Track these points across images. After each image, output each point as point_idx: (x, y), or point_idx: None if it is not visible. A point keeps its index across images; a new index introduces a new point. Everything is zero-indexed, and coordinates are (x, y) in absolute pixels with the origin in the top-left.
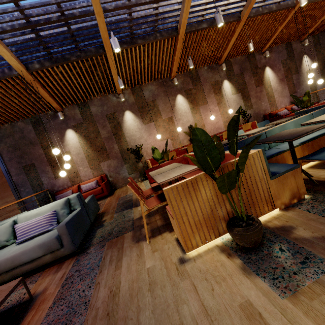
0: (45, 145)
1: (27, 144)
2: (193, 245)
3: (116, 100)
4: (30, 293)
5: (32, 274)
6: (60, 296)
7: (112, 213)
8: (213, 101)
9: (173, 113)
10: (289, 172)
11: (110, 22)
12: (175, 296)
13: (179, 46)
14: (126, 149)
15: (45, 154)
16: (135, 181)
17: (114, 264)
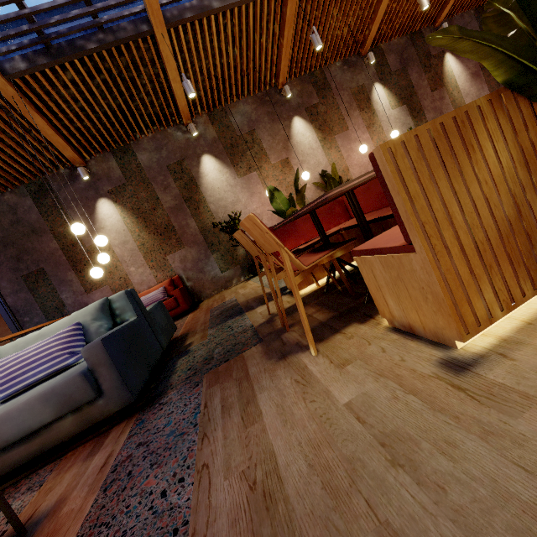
0: (61, 232)
1: (27, 234)
2: (478, 317)
3: (183, 137)
4: (16, 517)
5: (35, 469)
6: (98, 517)
7: (203, 330)
8: (358, 124)
9: (289, 152)
10: None
11: None
12: (535, 472)
13: (290, 15)
14: (211, 226)
15: (62, 249)
16: (234, 282)
17: (238, 414)
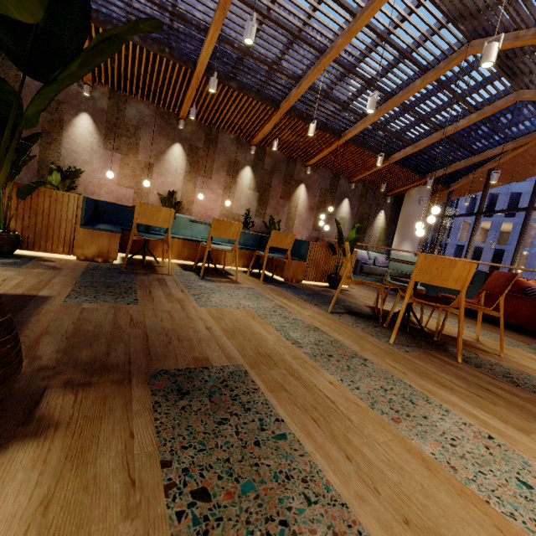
0: None
1: None
2: None
3: (76, 88)
4: None
5: None
6: None
7: None
8: (220, 181)
9: (157, 161)
10: (105, 232)
11: None
12: None
13: (194, 85)
14: (52, 163)
15: None
16: None
17: None
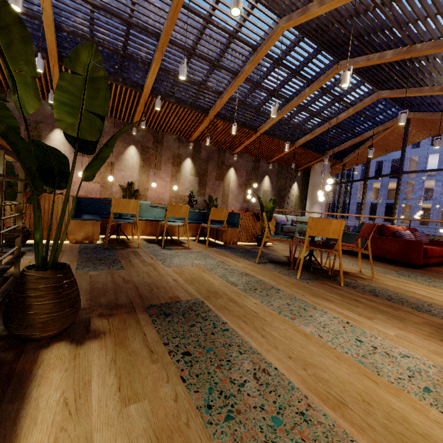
0: None
1: None
2: None
3: (51, 110)
4: None
5: None
6: None
7: None
8: (167, 171)
9: (117, 160)
10: (90, 221)
11: (64, 39)
12: None
13: (143, 102)
14: None
15: None
16: None
17: None
